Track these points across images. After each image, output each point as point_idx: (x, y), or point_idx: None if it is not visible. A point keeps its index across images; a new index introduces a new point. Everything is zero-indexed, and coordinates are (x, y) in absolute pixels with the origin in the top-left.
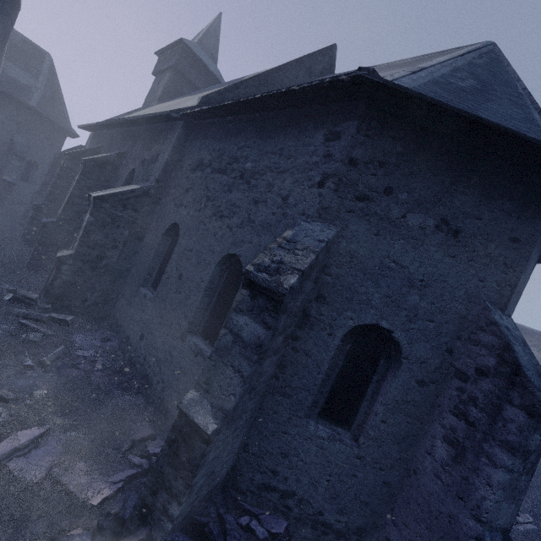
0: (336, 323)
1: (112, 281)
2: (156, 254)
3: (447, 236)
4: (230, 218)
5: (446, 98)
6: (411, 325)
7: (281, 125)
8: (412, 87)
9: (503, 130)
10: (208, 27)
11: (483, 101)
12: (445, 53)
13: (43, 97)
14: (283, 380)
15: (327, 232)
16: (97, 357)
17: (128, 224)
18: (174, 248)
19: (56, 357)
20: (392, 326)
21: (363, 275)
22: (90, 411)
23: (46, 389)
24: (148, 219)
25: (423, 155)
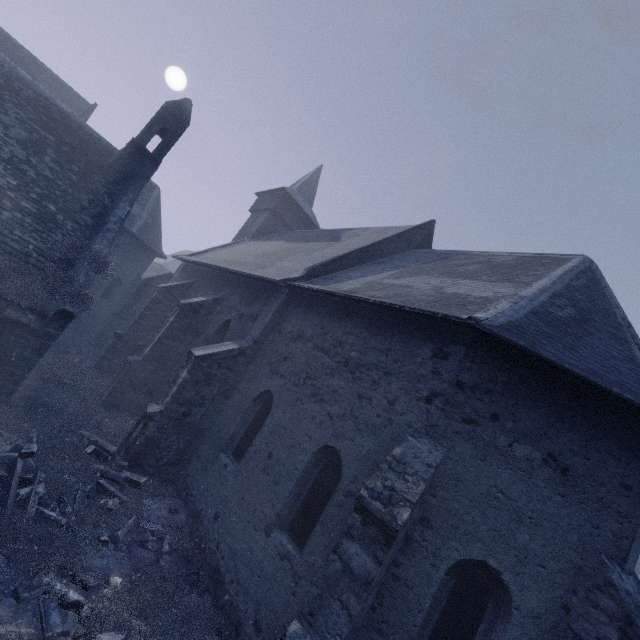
0: (440, 552)
1: (191, 439)
2: (243, 419)
3: (555, 472)
4: (331, 405)
5: (547, 333)
6: (521, 568)
7: (389, 325)
8: (514, 320)
9: (602, 388)
10: (308, 176)
11: (582, 334)
12: (543, 262)
13: (144, 224)
14: (380, 613)
15: (435, 454)
16: (165, 534)
17: (219, 382)
18: (265, 420)
19: (127, 531)
20: (501, 566)
21: (469, 502)
22: (161, 611)
23: (123, 577)
24: (238, 377)
25: (527, 387)
